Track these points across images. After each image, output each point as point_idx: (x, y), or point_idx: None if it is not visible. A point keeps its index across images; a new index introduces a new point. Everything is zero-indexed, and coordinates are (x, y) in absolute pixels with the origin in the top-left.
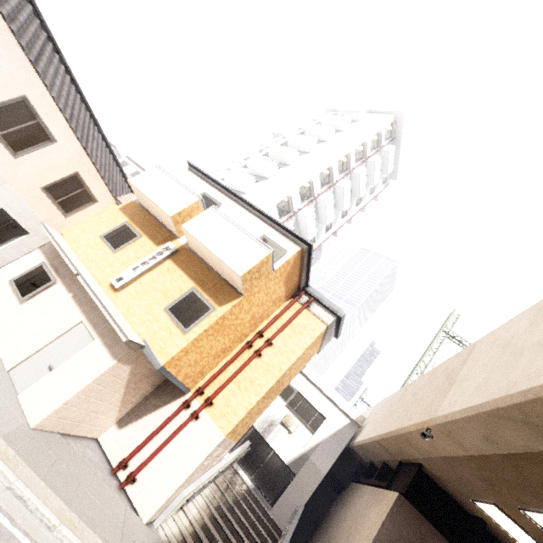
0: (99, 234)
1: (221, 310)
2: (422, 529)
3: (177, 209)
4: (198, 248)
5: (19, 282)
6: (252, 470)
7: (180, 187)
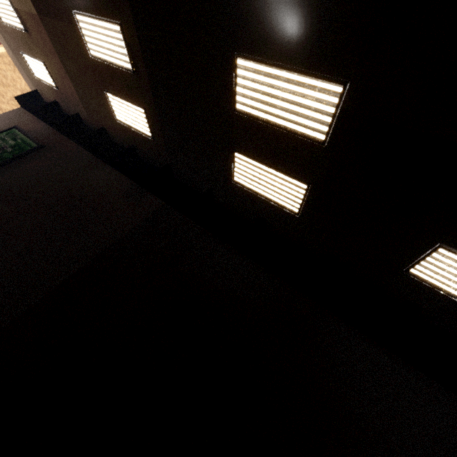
0: None
1: None
2: (23, 115)
3: None
4: None
5: None
6: None
7: None
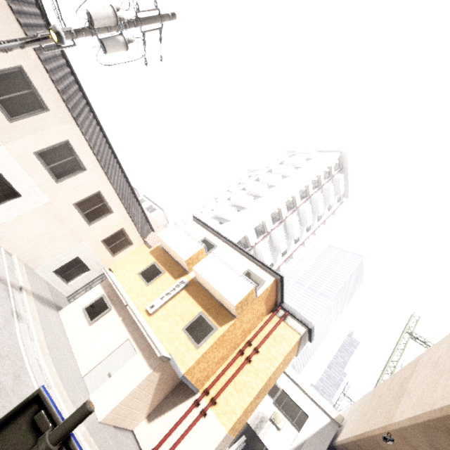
0: (137, 272)
1: (221, 330)
2: None
3: (189, 255)
4: (204, 282)
5: (88, 309)
6: None
7: (190, 238)
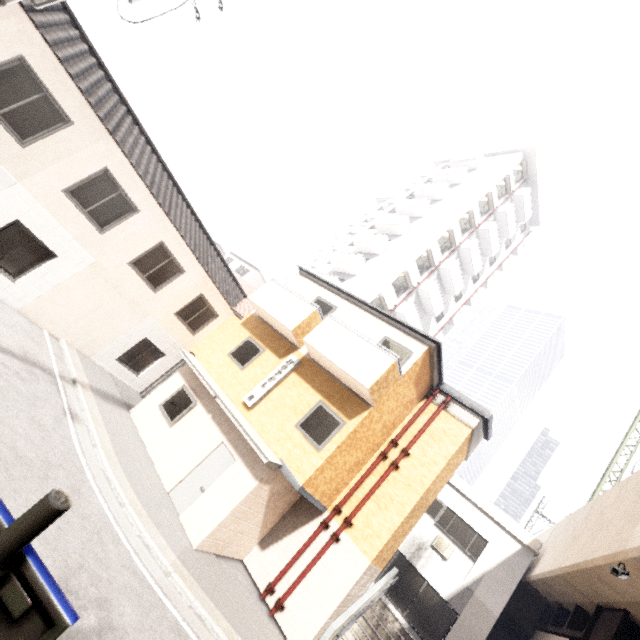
0: (227, 352)
1: (352, 424)
2: None
3: (296, 322)
4: (321, 359)
5: (166, 406)
6: (403, 605)
7: (296, 299)
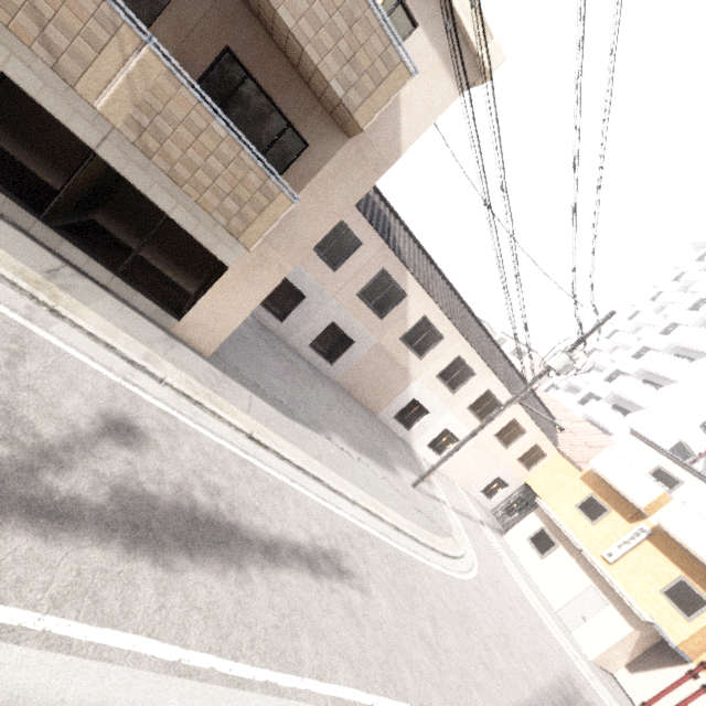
0: (573, 504)
1: None
2: None
3: (646, 500)
4: (678, 541)
5: (533, 541)
6: None
7: (640, 475)
